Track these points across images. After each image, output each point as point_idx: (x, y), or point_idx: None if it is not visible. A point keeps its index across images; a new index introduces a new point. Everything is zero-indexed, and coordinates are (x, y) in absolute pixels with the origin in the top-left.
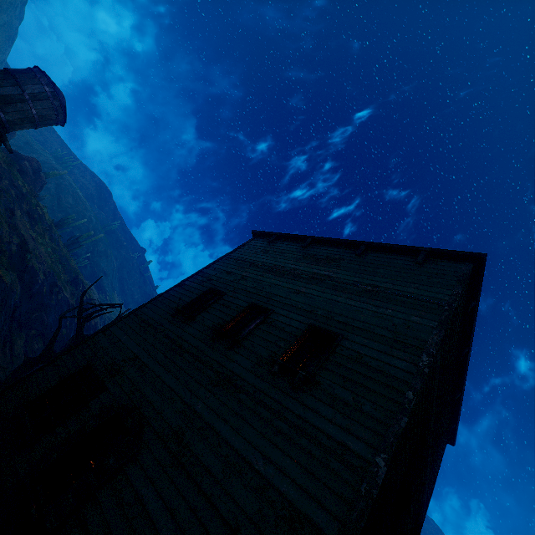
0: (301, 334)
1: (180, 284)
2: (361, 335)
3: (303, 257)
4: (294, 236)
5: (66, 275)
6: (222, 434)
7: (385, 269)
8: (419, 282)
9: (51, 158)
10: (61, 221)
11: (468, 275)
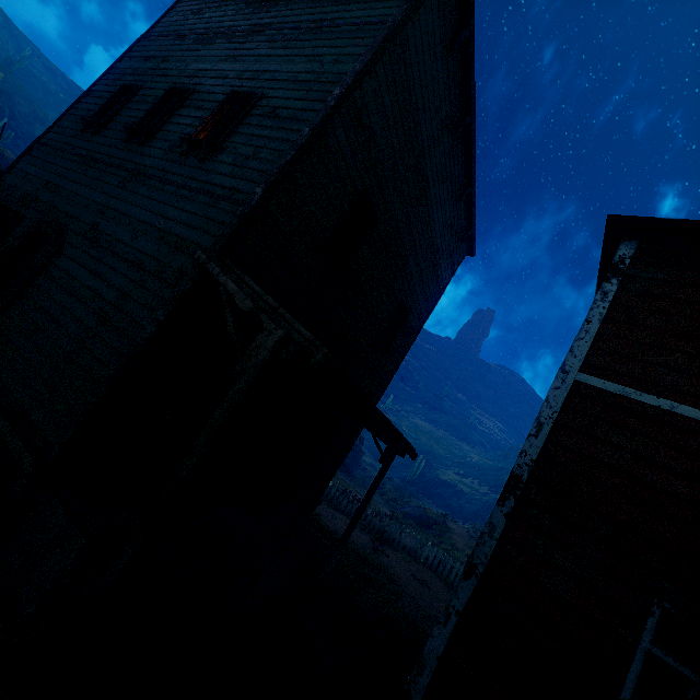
0: (218, 106)
1: (88, 93)
2: (282, 88)
3: (244, 6)
4: None
5: None
6: (132, 215)
7: None
8: None
9: None
10: None
11: None
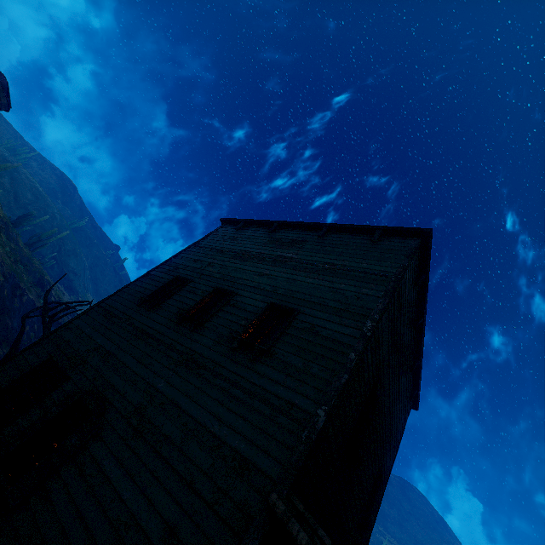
0: (261, 312)
1: (147, 275)
2: (316, 309)
3: (268, 242)
4: (261, 221)
5: (30, 276)
6: (182, 406)
7: (344, 248)
8: (372, 258)
9: (2, 149)
10: (19, 219)
11: (415, 249)
